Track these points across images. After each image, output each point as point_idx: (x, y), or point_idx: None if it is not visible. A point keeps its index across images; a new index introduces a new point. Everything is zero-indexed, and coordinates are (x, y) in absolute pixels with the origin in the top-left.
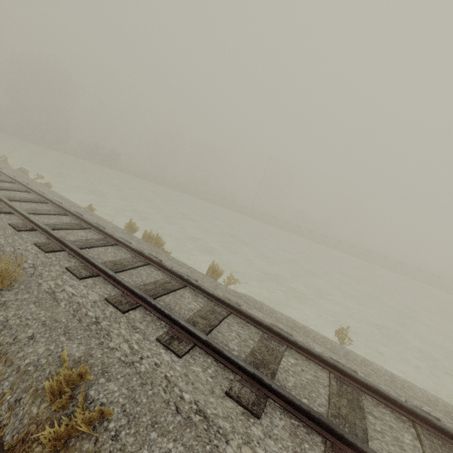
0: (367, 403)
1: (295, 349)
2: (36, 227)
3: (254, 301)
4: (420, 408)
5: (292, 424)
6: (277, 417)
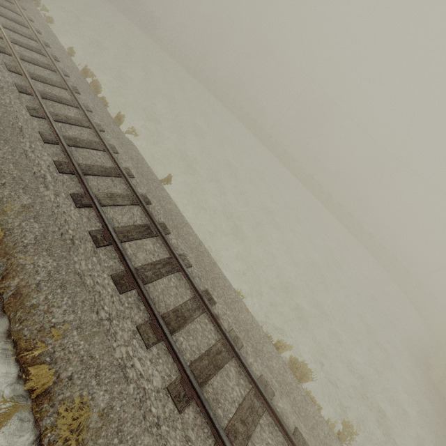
0: (117, 179)
1: (108, 153)
2: (4, 37)
3: (127, 141)
4: (147, 197)
5: (60, 153)
6: (56, 149)
